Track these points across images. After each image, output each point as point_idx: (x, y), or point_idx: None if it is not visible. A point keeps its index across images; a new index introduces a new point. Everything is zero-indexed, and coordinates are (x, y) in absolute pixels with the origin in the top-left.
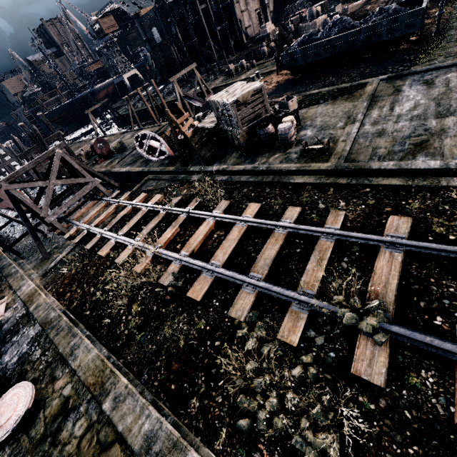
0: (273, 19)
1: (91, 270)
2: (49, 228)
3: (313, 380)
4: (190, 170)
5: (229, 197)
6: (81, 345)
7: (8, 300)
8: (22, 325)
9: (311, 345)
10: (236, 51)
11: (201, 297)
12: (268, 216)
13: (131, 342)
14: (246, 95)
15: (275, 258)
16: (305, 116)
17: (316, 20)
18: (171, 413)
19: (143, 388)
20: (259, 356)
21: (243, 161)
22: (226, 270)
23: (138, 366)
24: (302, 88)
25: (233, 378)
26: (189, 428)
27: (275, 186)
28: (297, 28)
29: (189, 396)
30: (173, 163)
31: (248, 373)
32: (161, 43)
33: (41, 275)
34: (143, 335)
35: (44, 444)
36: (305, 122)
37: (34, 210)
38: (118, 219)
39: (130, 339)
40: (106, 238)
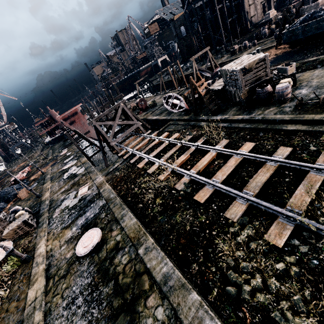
0: (275, 7)
1: (132, 175)
2: (110, 149)
3: (295, 276)
4: (199, 118)
5: (228, 137)
6: (127, 215)
7: (89, 184)
8: (96, 199)
9: (295, 250)
10: (241, 35)
11: (203, 200)
12: (261, 153)
13: (154, 220)
14: (252, 63)
15: (265, 182)
16: (301, 79)
17: (319, 1)
18: (178, 268)
19: (161, 249)
20: (247, 248)
21: (242, 113)
22: (224, 186)
23: (158, 235)
24: (299, 57)
25: (224, 258)
26: (190, 281)
27: (268, 132)
28: (298, 11)
29: (191, 261)
30: (187, 114)
31: (237, 257)
32: (185, 36)
33: (105, 174)
34: (162, 218)
35: (106, 262)
36: (300, 83)
37: (106, 137)
38: (150, 147)
39: (154, 218)
40: (142, 158)
